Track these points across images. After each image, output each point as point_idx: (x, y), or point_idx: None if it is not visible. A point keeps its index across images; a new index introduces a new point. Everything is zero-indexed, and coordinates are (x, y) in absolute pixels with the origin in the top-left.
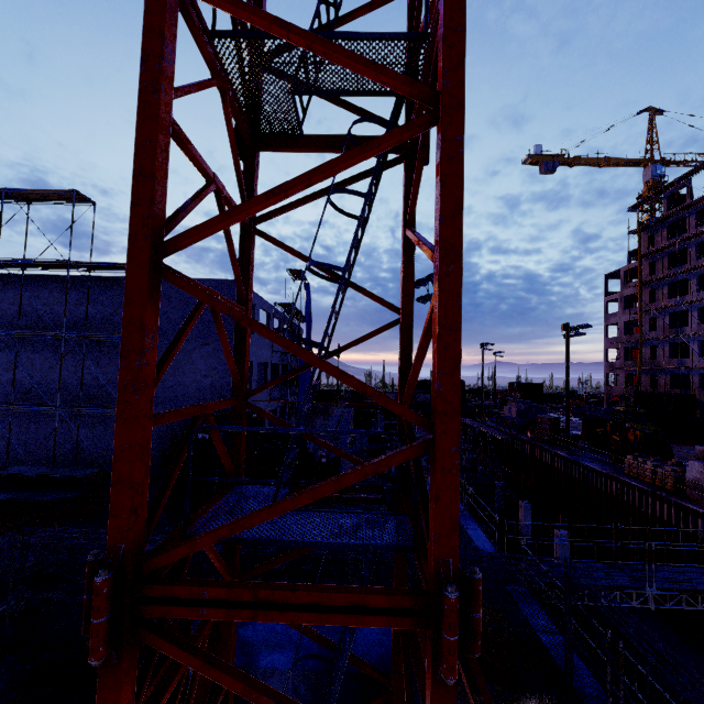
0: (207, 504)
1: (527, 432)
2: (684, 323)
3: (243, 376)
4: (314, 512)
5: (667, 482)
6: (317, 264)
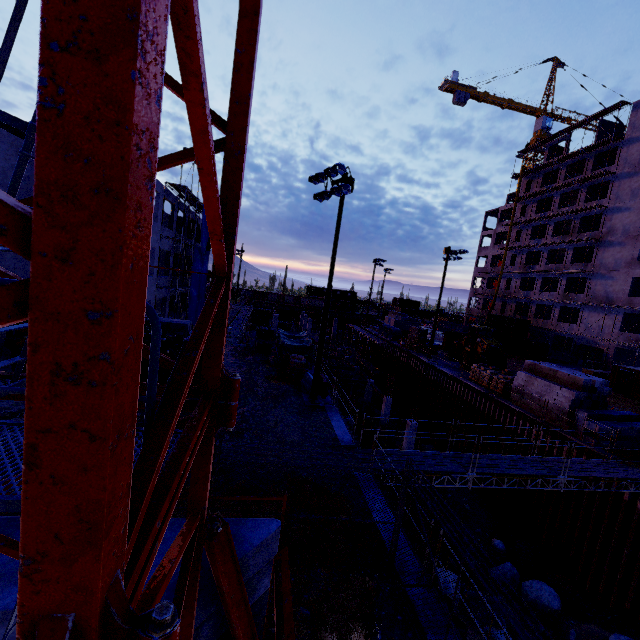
0: None
1: (400, 340)
2: (536, 262)
3: None
4: (13, 426)
5: (498, 387)
6: None
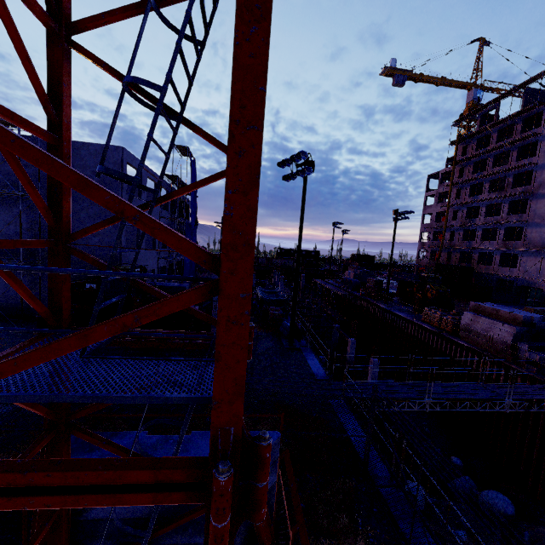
0: (2, 352)
1: (359, 290)
2: (476, 216)
3: (61, 217)
4: (128, 359)
5: (448, 326)
6: (130, 79)
